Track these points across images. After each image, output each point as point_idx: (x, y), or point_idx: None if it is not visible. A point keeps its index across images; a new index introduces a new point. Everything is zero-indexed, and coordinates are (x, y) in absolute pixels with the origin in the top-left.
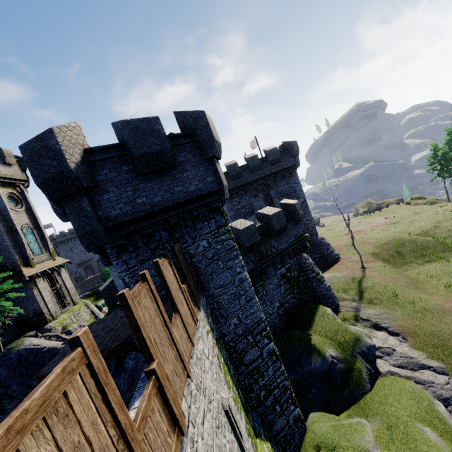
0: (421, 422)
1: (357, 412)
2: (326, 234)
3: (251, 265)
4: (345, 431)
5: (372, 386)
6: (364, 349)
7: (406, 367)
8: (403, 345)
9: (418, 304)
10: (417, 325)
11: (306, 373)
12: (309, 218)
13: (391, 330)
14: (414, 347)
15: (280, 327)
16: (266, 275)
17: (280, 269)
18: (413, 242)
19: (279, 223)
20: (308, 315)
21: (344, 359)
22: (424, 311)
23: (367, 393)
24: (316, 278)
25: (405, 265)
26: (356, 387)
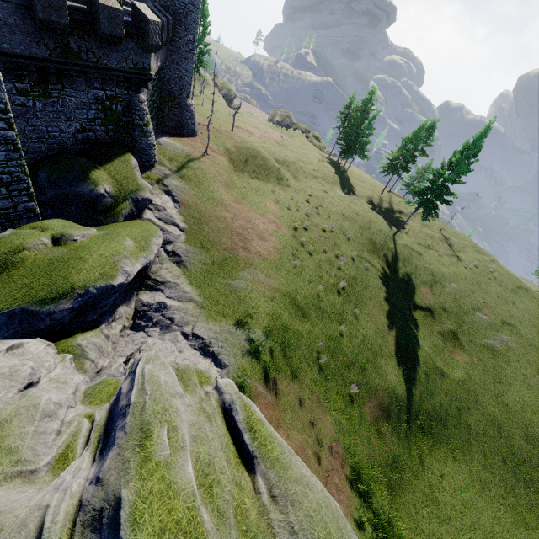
0: (132, 239)
1: (99, 228)
2: (222, 115)
3: (45, 52)
4: (68, 227)
5: (126, 221)
6: (139, 198)
7: (163, 221)
8: (175, 209)
9: (212, 194)
10: (196, 203)
11: (72, 193)
12: (189, 69)
13: (176, 199)
14: (181, 213)
15: (72, 151)
16: (70, 82)
17: (98, 90)
18: (264, 160)
19: (110, 26)
20: (110, 155)
21: (116, 197)
22: (211, 198)
23: (118, 222)
24: (142, 128)
25: (242, 172)
26: (112, 216)
